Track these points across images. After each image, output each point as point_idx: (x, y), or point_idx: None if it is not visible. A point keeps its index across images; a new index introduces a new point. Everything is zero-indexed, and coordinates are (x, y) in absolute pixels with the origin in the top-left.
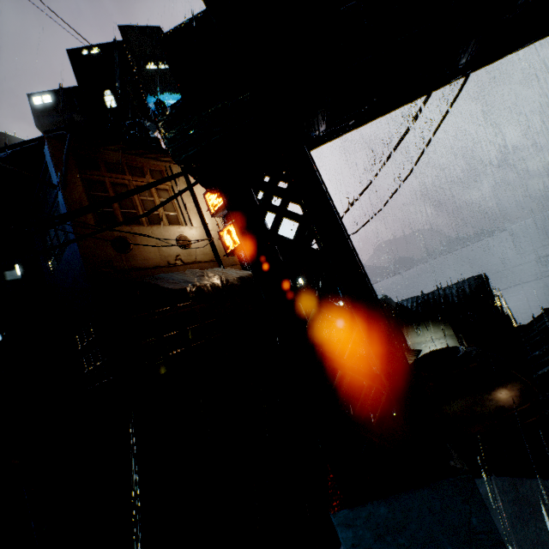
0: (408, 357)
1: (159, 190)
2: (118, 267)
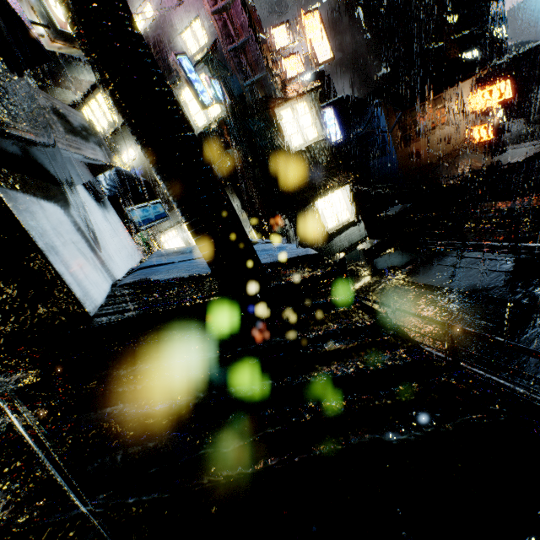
0: None
1: (435, 100)
2: (414, 169)
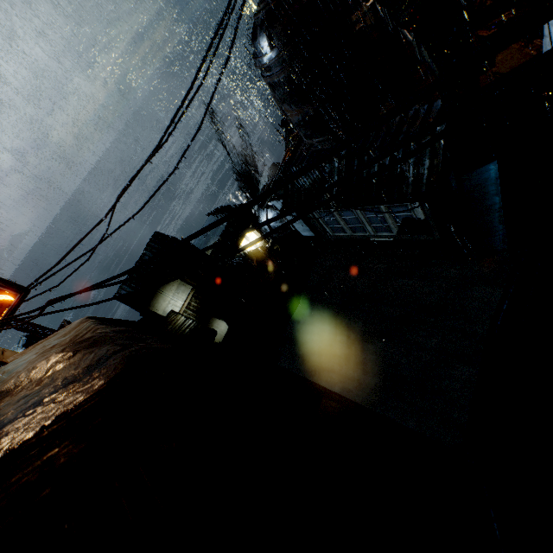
0: (176, 319)
1: None
2: None
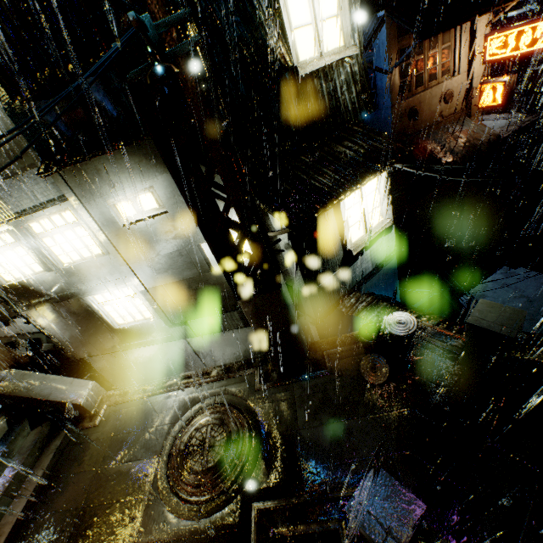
0: None
1: (444, 34)
2: (408, 134)
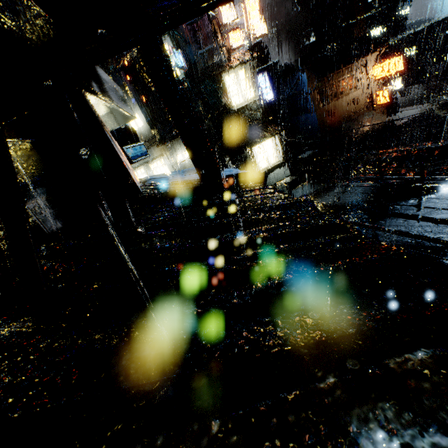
0: None
1: (347, 69)
2: (329, 124)
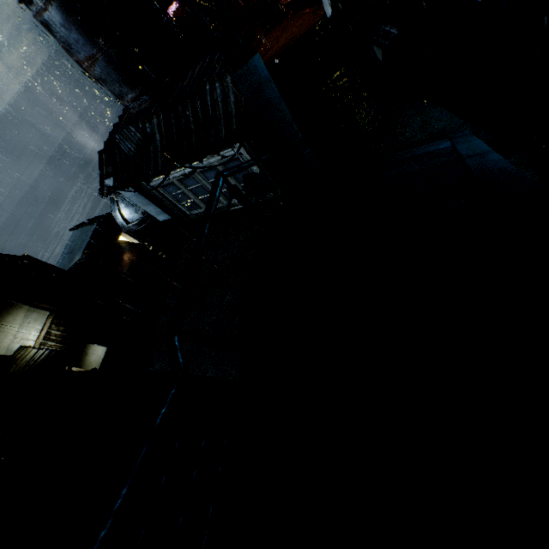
0: (25, 354)
1: None
2: None
